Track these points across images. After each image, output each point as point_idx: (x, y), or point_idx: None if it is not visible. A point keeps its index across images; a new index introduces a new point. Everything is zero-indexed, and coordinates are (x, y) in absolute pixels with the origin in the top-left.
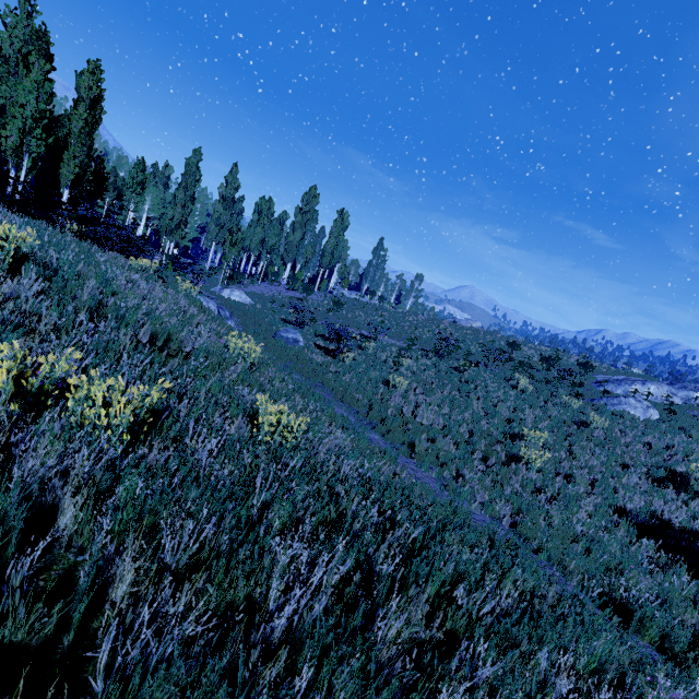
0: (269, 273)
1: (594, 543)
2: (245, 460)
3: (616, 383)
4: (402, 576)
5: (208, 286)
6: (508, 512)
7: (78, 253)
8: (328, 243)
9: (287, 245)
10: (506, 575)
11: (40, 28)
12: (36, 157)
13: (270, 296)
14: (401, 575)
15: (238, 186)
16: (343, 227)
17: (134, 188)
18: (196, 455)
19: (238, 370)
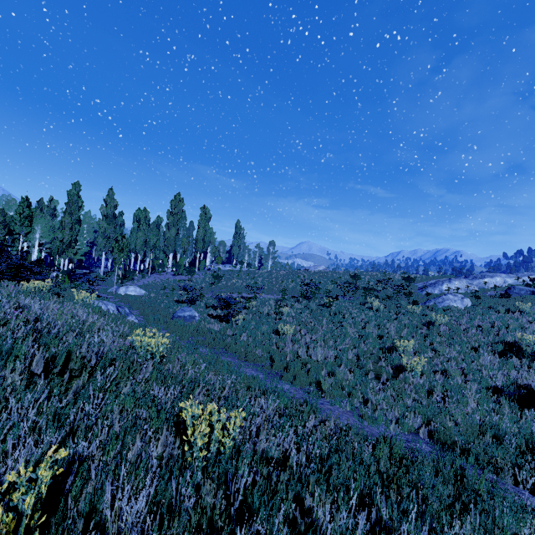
0: (155, 266)
1: (498, 429)
2: (186, 503)
3: (432, 286)
4: None
5: (104, 289)
6: (419, 423)
7: None
8: (198, 232)
9: (166, 241)
10: None
11: None
12: None
13: (160, 284)
14: None
15: (116, 204)
16: (207, 219)
17: (22, 222)
18: None
19: (149, 368)
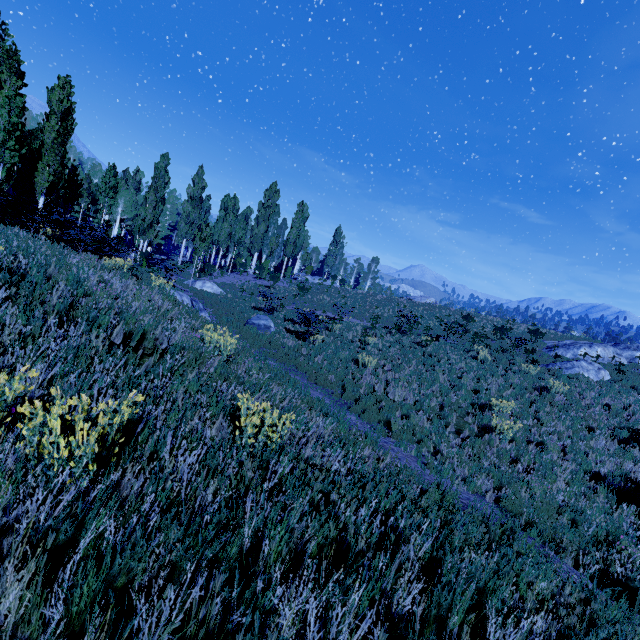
0: (237, 264)
1: (579, 514)
2: (229, 470)
3: (565, 348)
4: (415, 597)
5: (181, 280)
6: (489, 487)
7: (48, 257)
8: (290, 233)
9: (253, 237)
10: (522, 580)
11: (11, 48)
12: (12, 168)
13: (239, 285)
14: (413, 596)
15: (205, 186)
16: (303, 219)
17: (107, 192)
18: (175, 474)
19: (215, 364)
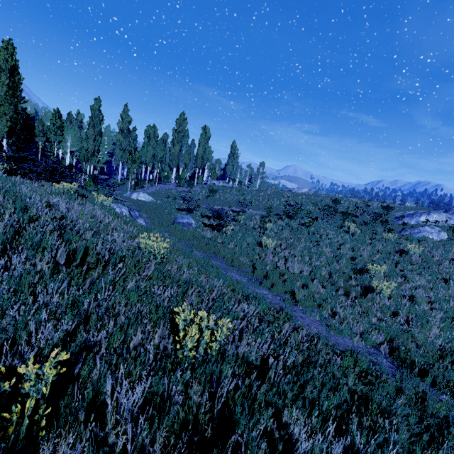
0: (161, 177)
1: None
2: (175, 398)
3: (410, 217)
4: None
5: (121, 193)
6: (381, 339)
7: None
8: (198, 150)
9: (171, 156)
10: None
11: None
12: None
13: (165, 193)
14: None
15: (130, 120)
16: (207, 138)
17: (56, 131)
18: (117, 427)
19: (152, 267)
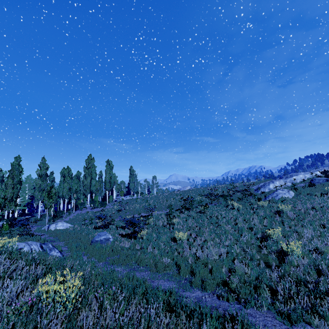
0: (78, 204)
1: None
2: None
3: (263, 187)
4: None
5: (39, 228)
6: None
7: None
8: (106, 177)
9: (84, 186)
10: None
11: None
12: None
13: (82, 217)
14: None
15: (47, 167)
16: (111, 168)
17: None
18: None
19: None
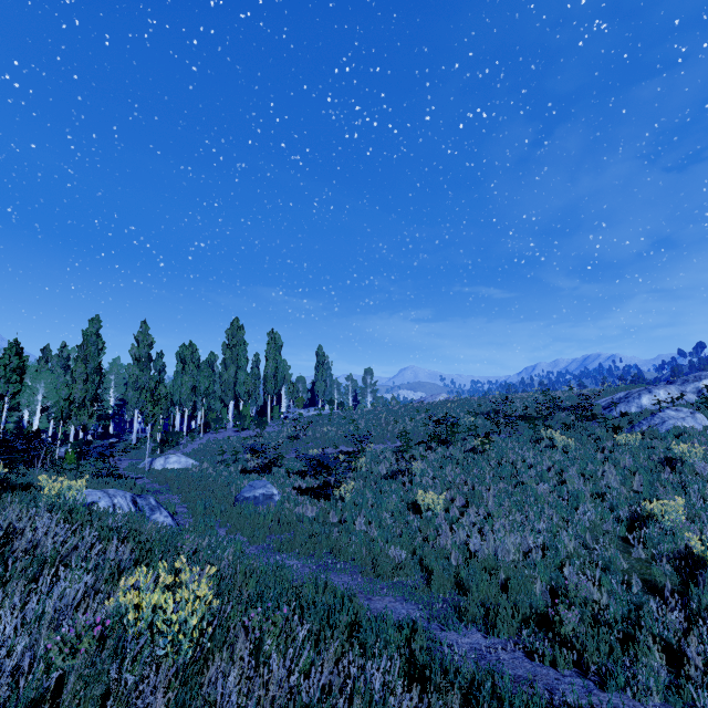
0: (210, 421)
1: None
2: None
3: (625, 402)
4: None
5: (133, 464)
6: None
7: None
8: (267, 367)
9: (223, 384)
10: None
11: None
12: None
13: (217, 447)
14: None
15: (152, 341)
16: (277, 348)
17: (8, 377)
18: None
19: (156, 704)
